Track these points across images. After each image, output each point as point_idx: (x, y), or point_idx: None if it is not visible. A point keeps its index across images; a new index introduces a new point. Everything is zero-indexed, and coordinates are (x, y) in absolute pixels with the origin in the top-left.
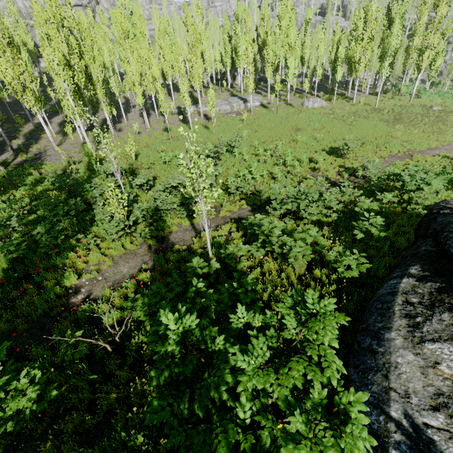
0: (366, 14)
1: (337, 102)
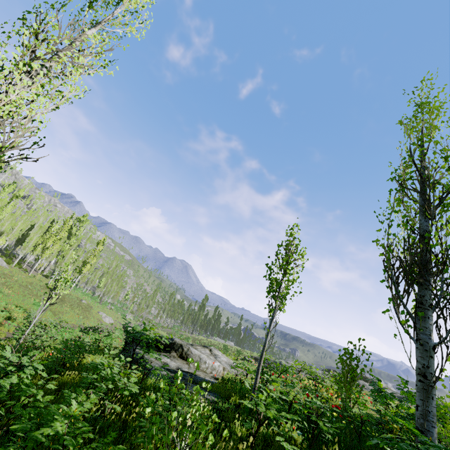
0: (64, 223)
1: (16, 268)
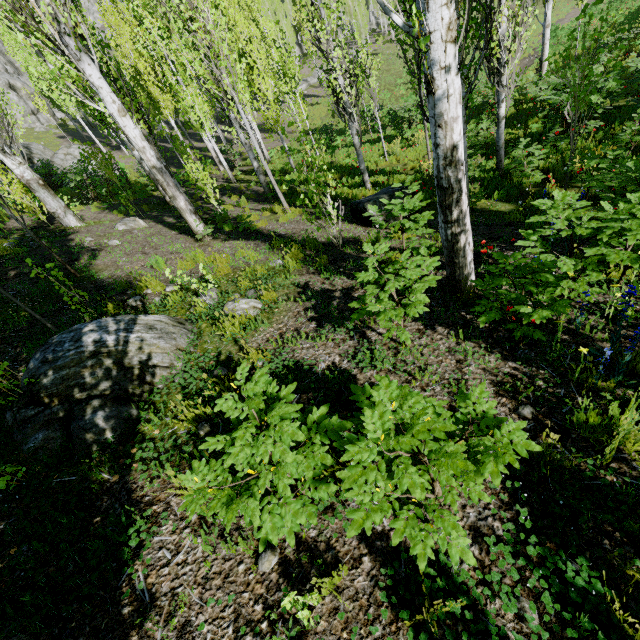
0: None
1: None
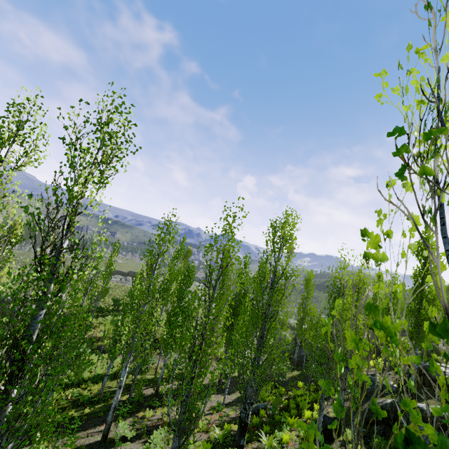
0: None
1: None
